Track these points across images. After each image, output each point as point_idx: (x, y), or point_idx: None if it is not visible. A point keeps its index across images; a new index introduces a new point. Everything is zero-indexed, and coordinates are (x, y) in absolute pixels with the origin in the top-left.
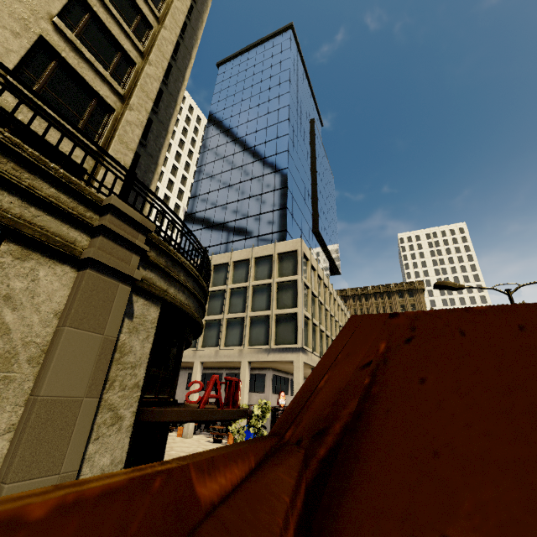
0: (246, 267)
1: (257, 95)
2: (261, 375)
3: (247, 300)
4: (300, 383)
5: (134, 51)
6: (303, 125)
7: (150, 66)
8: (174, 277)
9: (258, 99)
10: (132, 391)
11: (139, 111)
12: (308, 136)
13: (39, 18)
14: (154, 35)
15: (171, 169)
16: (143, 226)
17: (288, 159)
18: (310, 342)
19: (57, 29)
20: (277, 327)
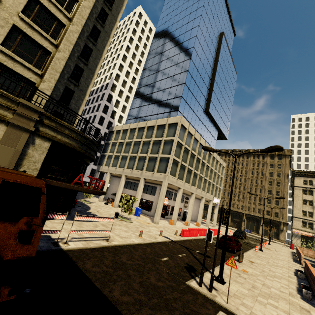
0: (152, 130)
1: (182, 19)
2: (155, 187)
3: (149, 148)
4: (163, 193)
5: (65, 19)
6: (211, 38)
7: (73, 26)
8: (60, 131)
9: (182, 22)
10: (33, 170)
11: (64, 51)
12: (216, 45)
13: (12, 16)
14: (79, 5)
15: (135, 71)
16: (37, 110)
17: (189, 65)
18: (177, 174)
19: (21, 19)
20: (159, 163)
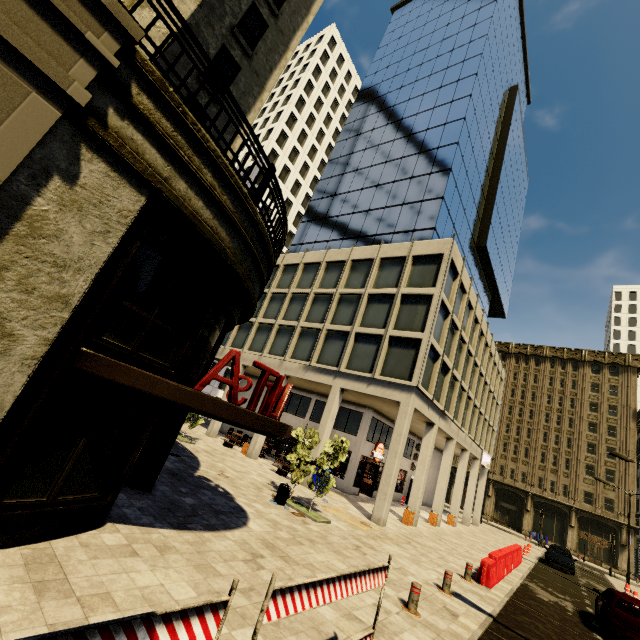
0: (366, 269)
1: (437, 43)
2: (357, 413)
3: (358, 311)
4: (403, 434)
5: None
6: (497, 91)
7: None
8: (187, 164)
9: (438, 49)
10: (48, 304)
11: None
12: (502, 109)
13: None
14: None
15: (309, 151)
16: (115, 23)
17: (461, 131)
18: (432, 386)
19: None
20: (388, 353)
